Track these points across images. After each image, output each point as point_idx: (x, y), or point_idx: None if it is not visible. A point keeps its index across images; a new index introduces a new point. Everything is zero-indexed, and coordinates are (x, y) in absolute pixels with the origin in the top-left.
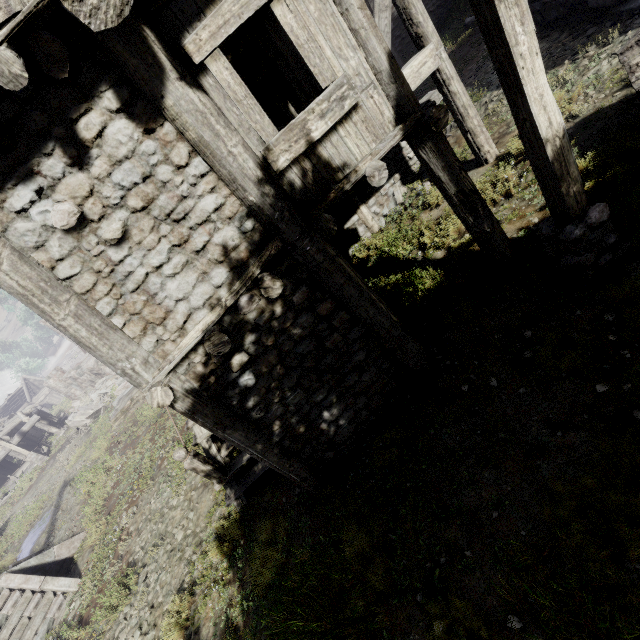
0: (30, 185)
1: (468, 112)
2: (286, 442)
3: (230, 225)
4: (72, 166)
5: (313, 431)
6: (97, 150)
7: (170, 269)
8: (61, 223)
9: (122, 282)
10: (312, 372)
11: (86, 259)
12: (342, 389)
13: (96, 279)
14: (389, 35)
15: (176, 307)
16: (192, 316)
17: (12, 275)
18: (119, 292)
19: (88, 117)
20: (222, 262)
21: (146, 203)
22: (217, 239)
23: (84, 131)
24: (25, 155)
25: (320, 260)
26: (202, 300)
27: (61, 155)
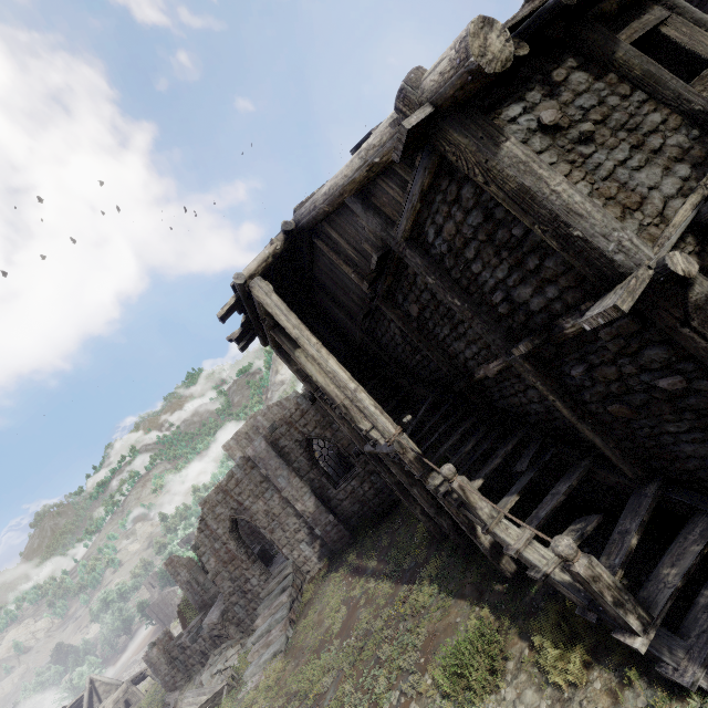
0: (519, 105)
1: None
2: None
3: (678, 133)
4: (547, 96)
5: None
6: (564, 87)
7: (634, 163)
8: (549, 119)
9: (594, 171)
10: None
11: (561, 153)
12: None
13: (571, 167)
14: None
15: (649, 194)
16: (668, 203)
17: (518, 146)
18: (592, 178)
19: (557, 71)
20: (681, 160)
21: (603, 118)
22: (670, 143)
23: (555, 78)
24: (517, 89)
25: None
26: (673, 190)
27: (540, 90)
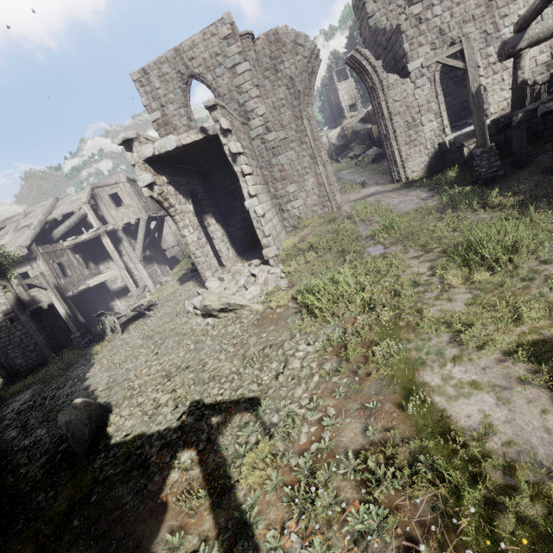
0: None
1: (130, 288)
2: (4, 364)
3: (6, 306)
4: None
5: (13, 364)
6: None
7: None
8: None
9: None
10: (17, 347)
11: None
12: (25, 355)
13: None
14: (140, 250)
15: None
16: None
17: None
18: None
19: None
20: (2, 313)
21: None
22: (2, 308)
23: None
24: None
25: (24, 320)
26: None
27: None
